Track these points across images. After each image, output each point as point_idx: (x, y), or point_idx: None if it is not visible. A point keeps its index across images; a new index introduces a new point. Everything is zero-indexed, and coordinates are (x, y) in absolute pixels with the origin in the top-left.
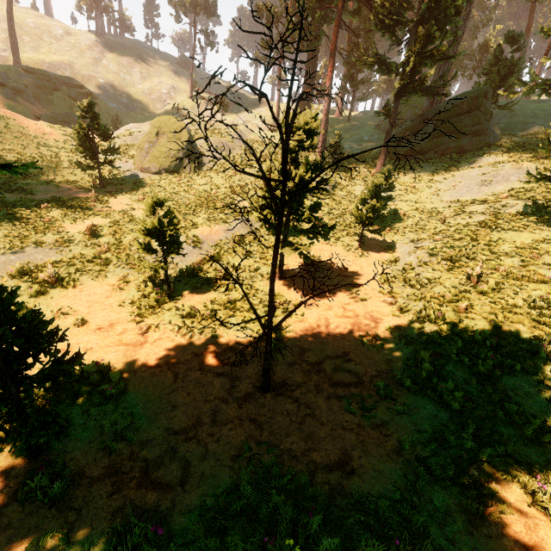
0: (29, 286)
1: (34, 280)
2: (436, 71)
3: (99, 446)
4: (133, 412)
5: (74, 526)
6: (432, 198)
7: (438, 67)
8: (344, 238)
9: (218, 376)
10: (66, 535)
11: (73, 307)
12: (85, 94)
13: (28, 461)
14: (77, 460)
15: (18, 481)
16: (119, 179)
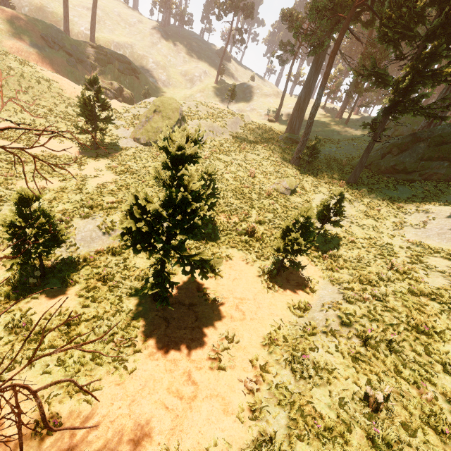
0: None
1: None
2: (443, 92)
3: None
4: None
5: None
6: (393, 229)
7: (446, 87)
8: (268, 256)
9: None
10: None
11: None
12: (131, 69)
13: None
14: None
15: None
16: (113, 144)
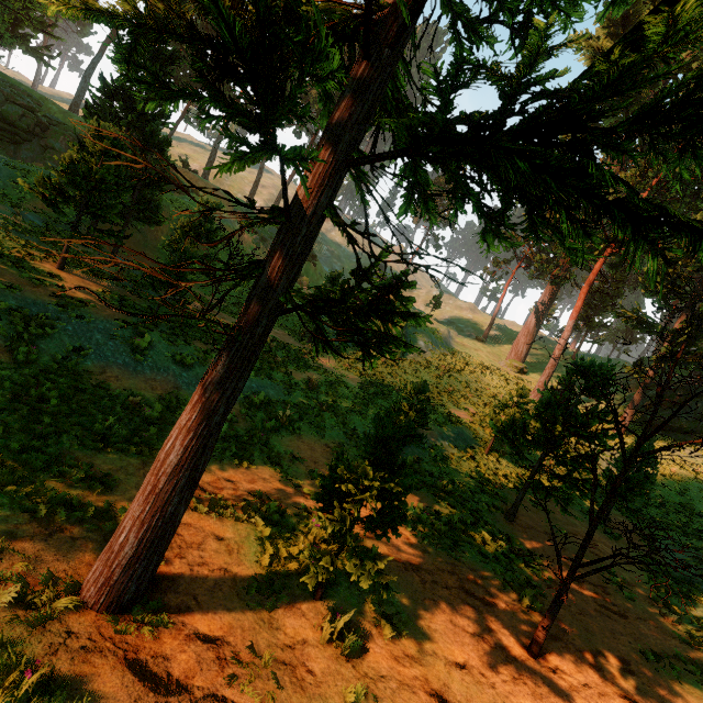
0: (264, 417)
1: (269, 413)
2: None
3: (370, 621)
4: (391, 601)
5: (378, 695)
6: None
7: None
8: (581, 501)
9: (469, 607)
10: (377, 700)
11: (301, 456)
12: (311, 255)
13: (313, 600)
14: (355, 624)
15: (311, 616)
16: None
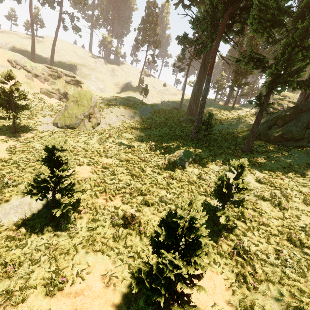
0: None
1: None
2: None
3: None
4: None
5: None
6: (309, 203)
7: None
8: None
9: None
10: None
11: None
12: (75, 80)
13: None
14: None
15: None
16: (34, 128)
